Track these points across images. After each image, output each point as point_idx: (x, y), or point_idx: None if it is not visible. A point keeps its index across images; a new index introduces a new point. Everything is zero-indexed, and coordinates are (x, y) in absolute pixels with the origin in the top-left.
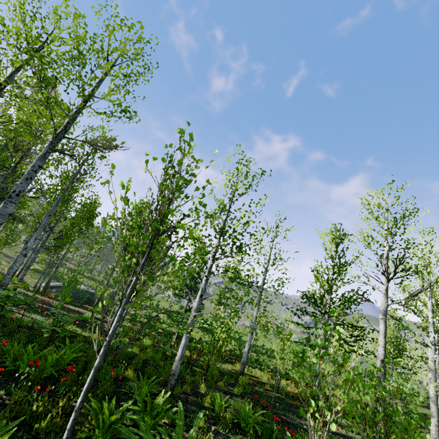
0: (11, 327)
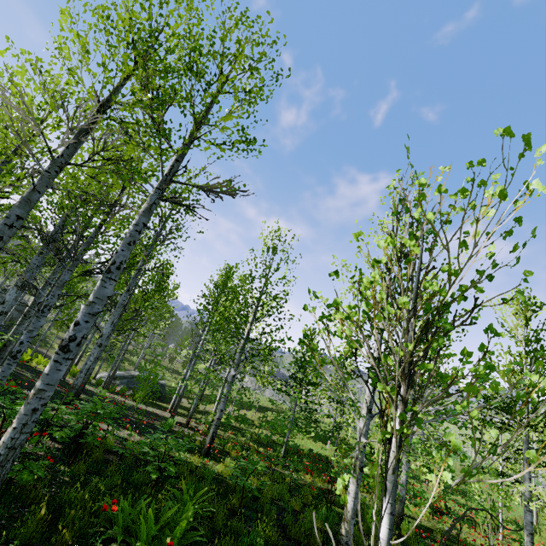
0: (96, 456)
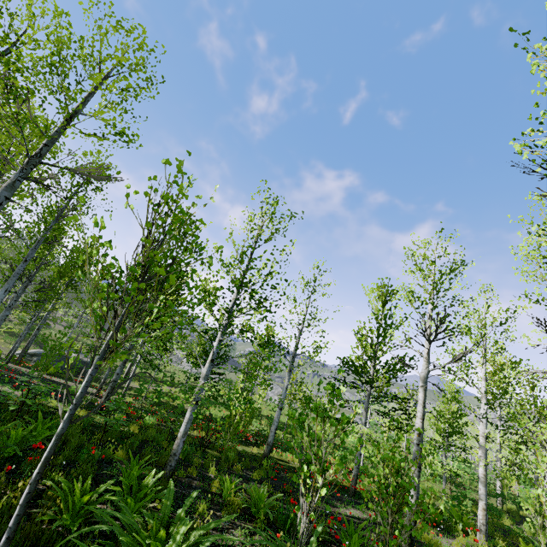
0: None
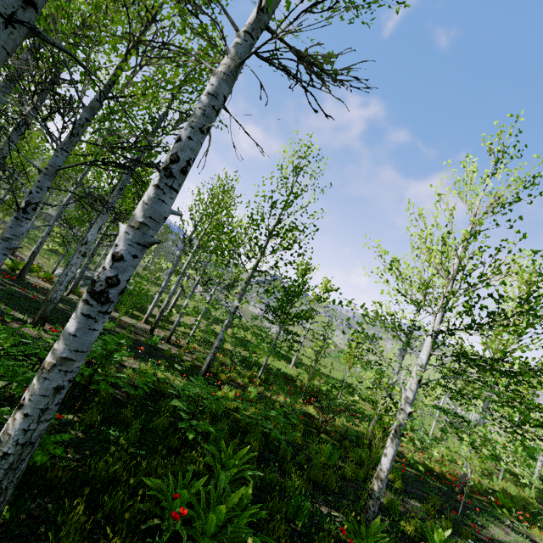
0: (102, 395)
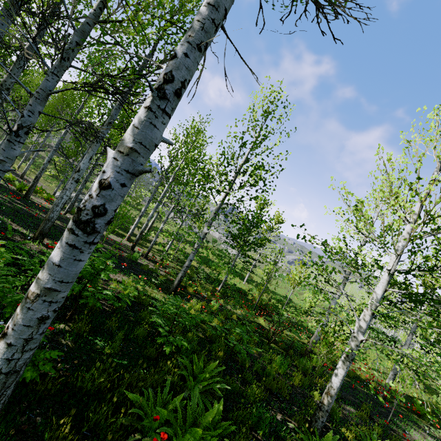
0: (91, 306)
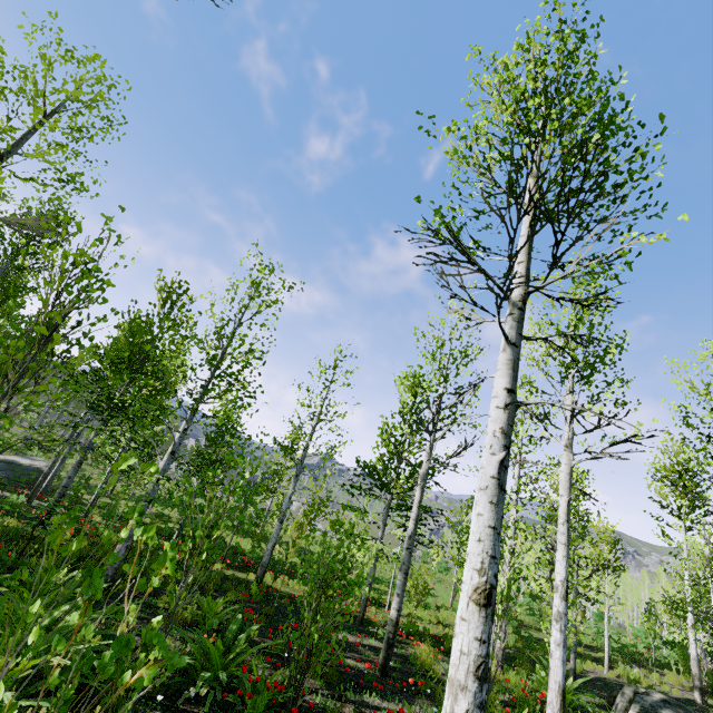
0: None
